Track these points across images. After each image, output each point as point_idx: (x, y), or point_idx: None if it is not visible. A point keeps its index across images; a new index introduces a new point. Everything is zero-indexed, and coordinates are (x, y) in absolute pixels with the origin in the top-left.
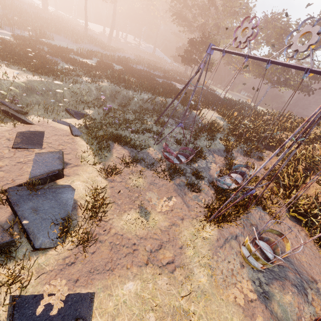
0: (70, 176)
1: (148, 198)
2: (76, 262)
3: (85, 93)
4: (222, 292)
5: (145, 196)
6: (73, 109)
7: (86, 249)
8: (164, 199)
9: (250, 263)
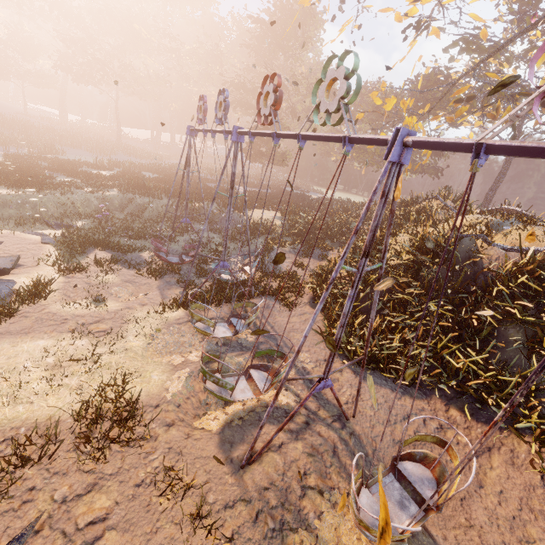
0: (18, 275)
1: (114, 292)
2: None
3: (79, 204)
4: (158, 357)
5: (109, 291)
6: (58, 221)
7: (6, 321)
8: (140, 295)
9: (195, 327)
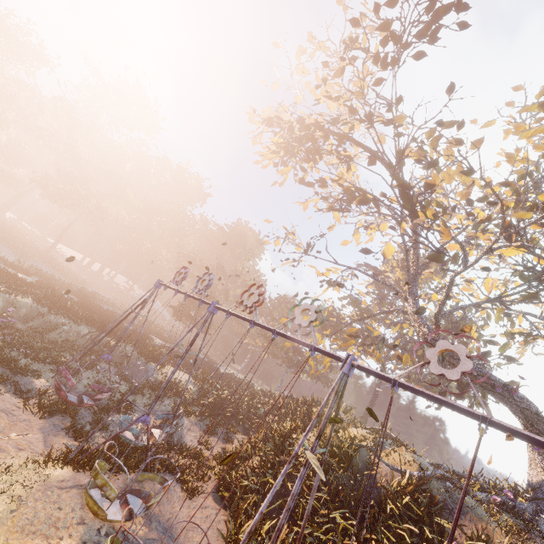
0: None
1: None
2: None
3: None
4: (15, 537)
5: None
6: None
7: None
8: (12, 435)
9: (88, 495)
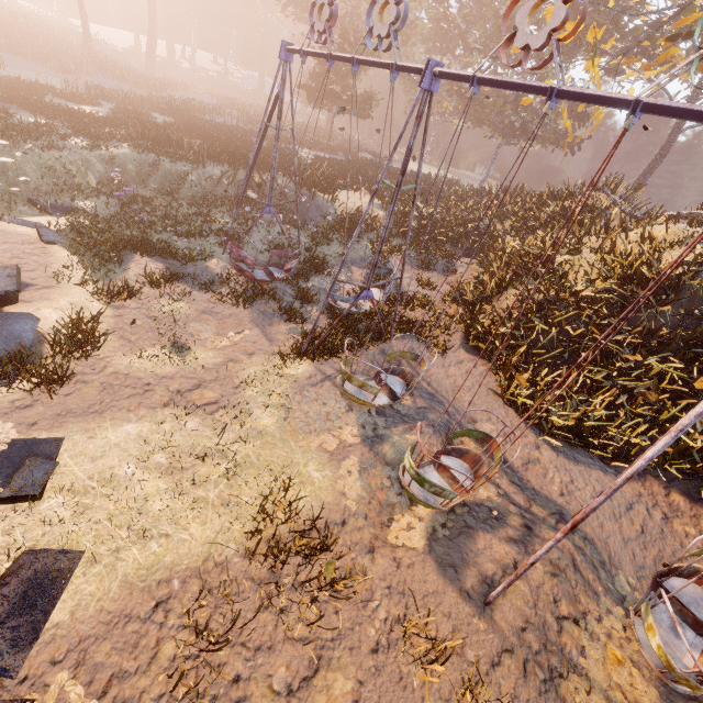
0: (33, 303)
1: (194, 332)
2: (36, 405)
3: (75, 169)
4: (302, 439)
5: (187, 329)
6: (49, 200)
7: (55, 390)
8: (230, 335)
9: (348, 394)
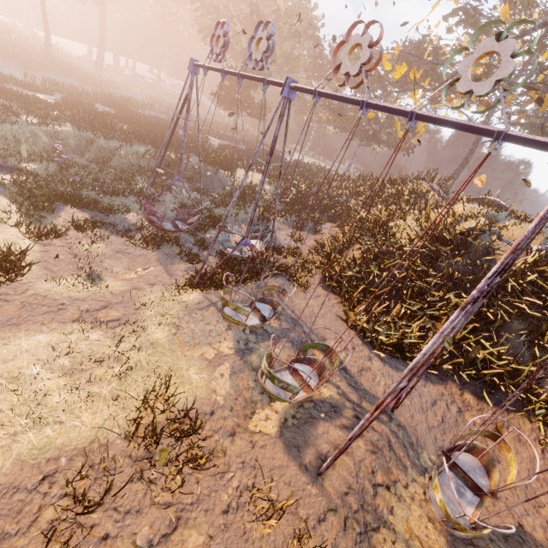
0: None
1: (108, 266)
2: None
3: (24, 139)
4: (187, 350)
5: (102, 264)
6: None
7: None
8: (138, 270)
9: (226, 315)
